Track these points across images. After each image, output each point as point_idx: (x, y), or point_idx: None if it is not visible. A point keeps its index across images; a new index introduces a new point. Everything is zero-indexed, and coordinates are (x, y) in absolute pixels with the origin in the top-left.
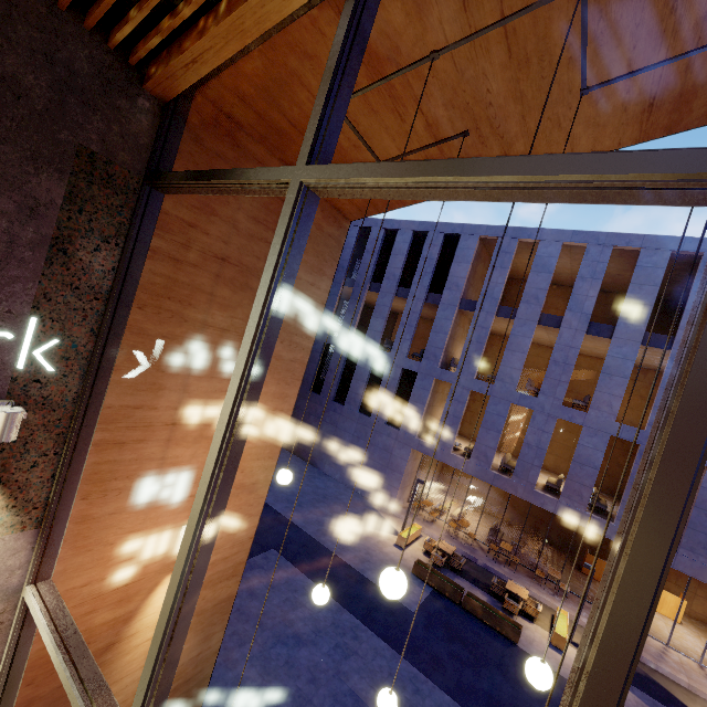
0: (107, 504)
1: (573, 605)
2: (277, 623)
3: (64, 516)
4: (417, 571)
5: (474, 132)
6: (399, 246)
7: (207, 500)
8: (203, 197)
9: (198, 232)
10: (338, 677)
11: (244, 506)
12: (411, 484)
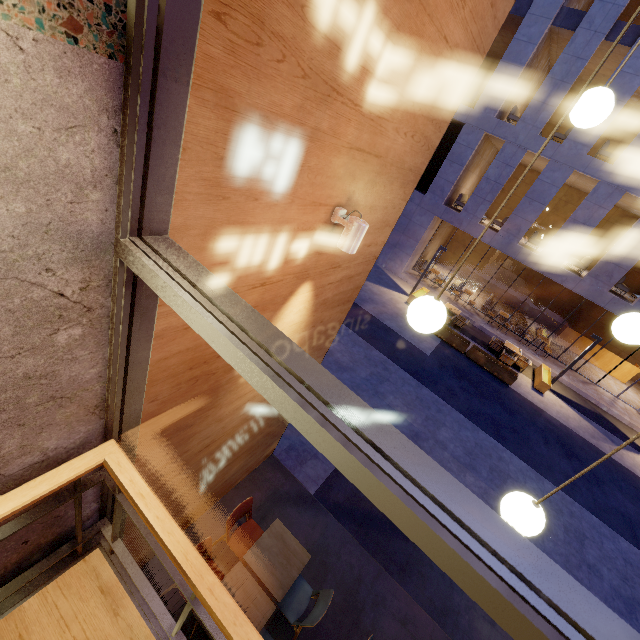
0: (258, 79)
1: (550, 364)
2: None
3: (181, 44)
4: None
5: None
6: None
7: None
8: None
9: None
10: (377, 396)
11: (389, 206)
12: (420, 253)
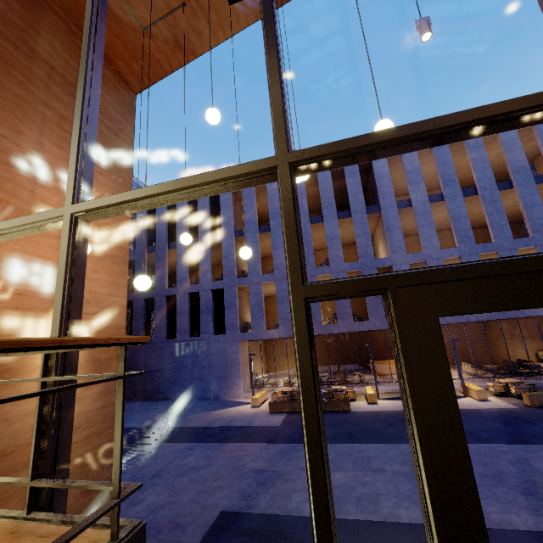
0: None
1: (374, 386)
2: (172, 470)
3: None
4: (272, 409)
5: (188, 4)
6: (181, 213)
7: (90, 46)
8: (28, 17)
9: (28, 37)
10: (238, 469)
11: (111, 273)
12: (249, 373)
